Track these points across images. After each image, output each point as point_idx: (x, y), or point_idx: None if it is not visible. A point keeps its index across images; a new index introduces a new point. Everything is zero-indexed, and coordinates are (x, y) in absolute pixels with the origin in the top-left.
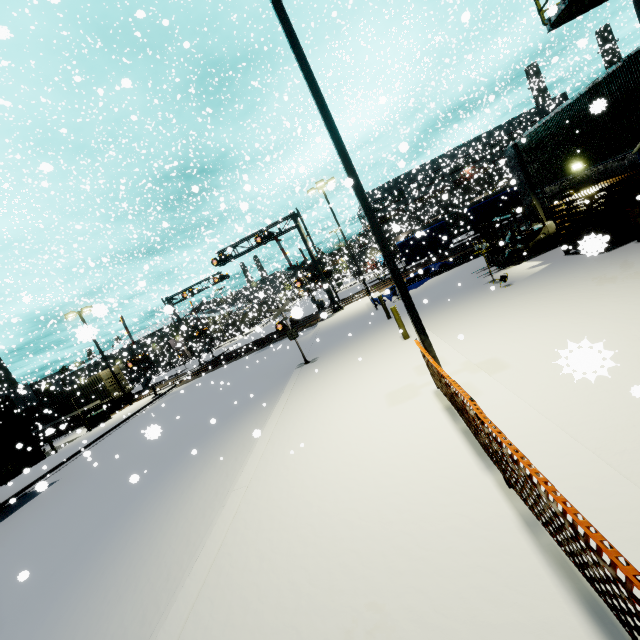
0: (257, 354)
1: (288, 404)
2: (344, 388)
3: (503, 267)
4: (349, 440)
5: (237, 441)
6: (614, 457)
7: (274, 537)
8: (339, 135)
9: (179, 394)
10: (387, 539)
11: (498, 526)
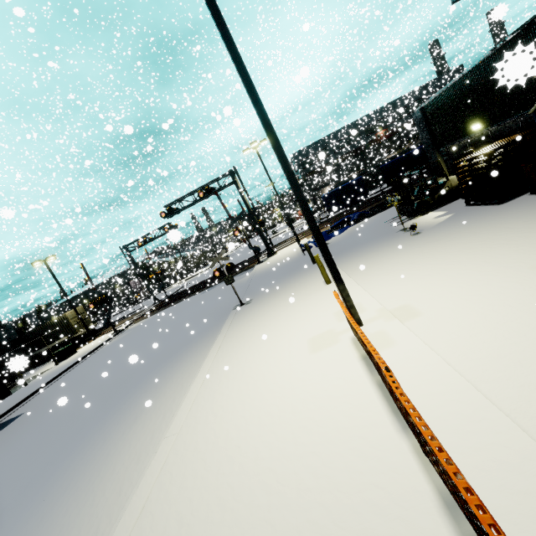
0: (202, 294)
1: (223, 346)
2: (272, 331)
3: (412, 216)
4: (273, 388)
5: (177, 381)
6: (531, 422)
7: (195, 497)
8: (257, 95)
9: (135, 331)
10: (303, 510)
11: (416, 505)
